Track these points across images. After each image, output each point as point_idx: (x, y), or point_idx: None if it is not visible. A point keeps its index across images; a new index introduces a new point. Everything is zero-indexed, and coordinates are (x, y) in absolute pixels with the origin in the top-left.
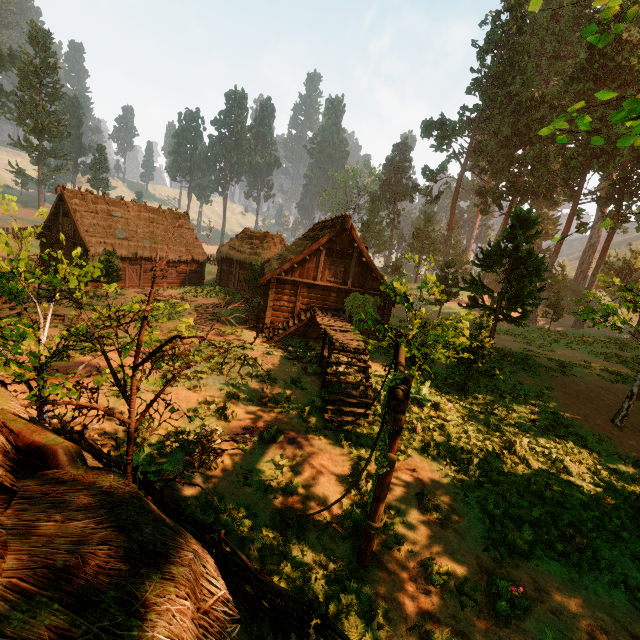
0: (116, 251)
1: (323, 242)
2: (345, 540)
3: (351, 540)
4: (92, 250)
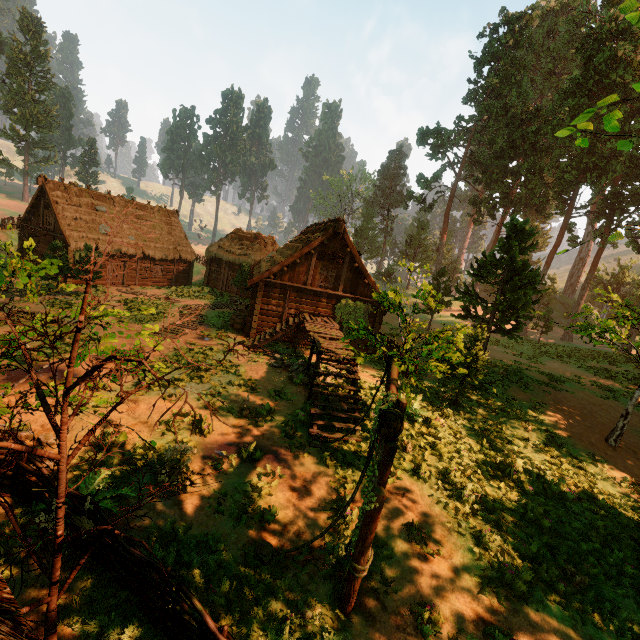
0: (99, 247)
1: (315, 245)
2: (326, 580)
3: (333, 580)
4: (73, 245)
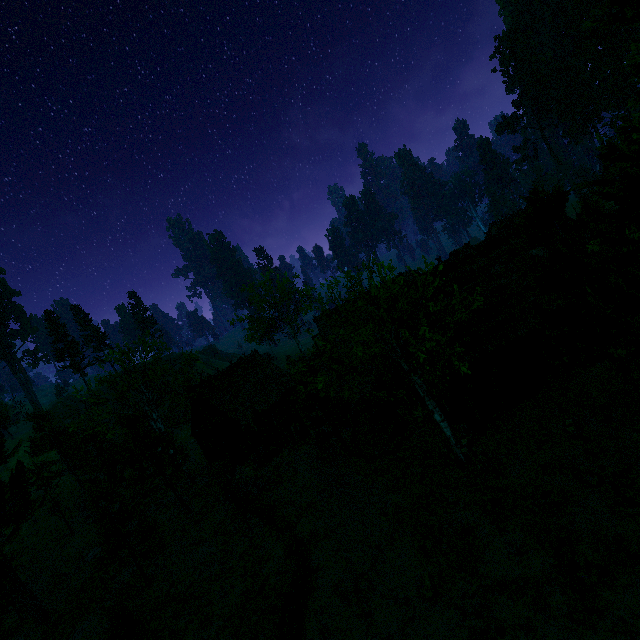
0: None
1: None
2: None
3: None
4: None
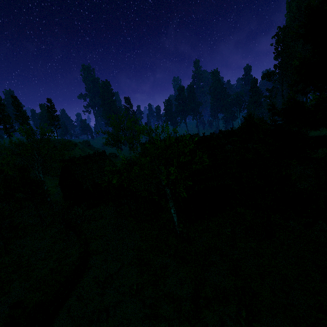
0: None
1: None
2: None
3: None
4: None
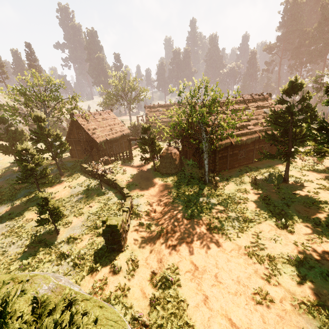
0: None
1: None
2: None
3: None
4: None
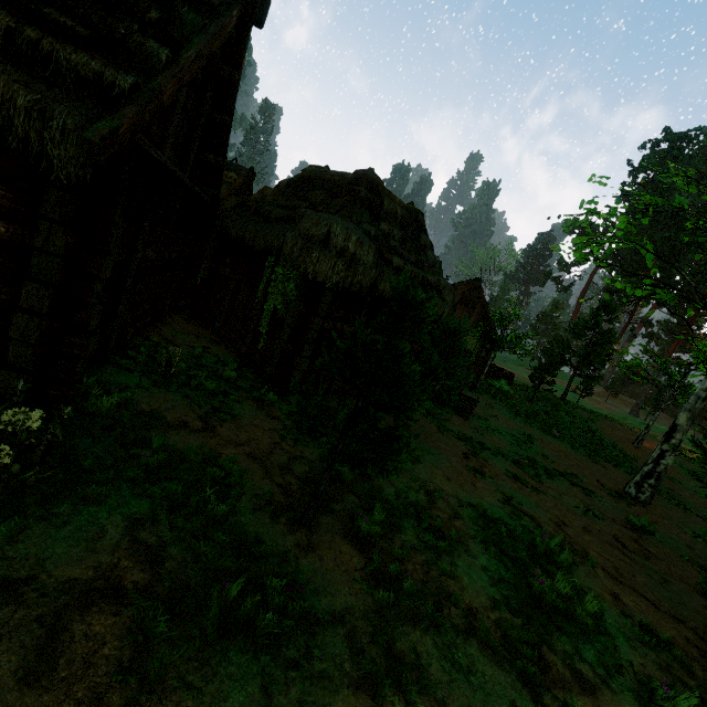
0: None
1: (458, 293)
2: None
3: None
4: None
